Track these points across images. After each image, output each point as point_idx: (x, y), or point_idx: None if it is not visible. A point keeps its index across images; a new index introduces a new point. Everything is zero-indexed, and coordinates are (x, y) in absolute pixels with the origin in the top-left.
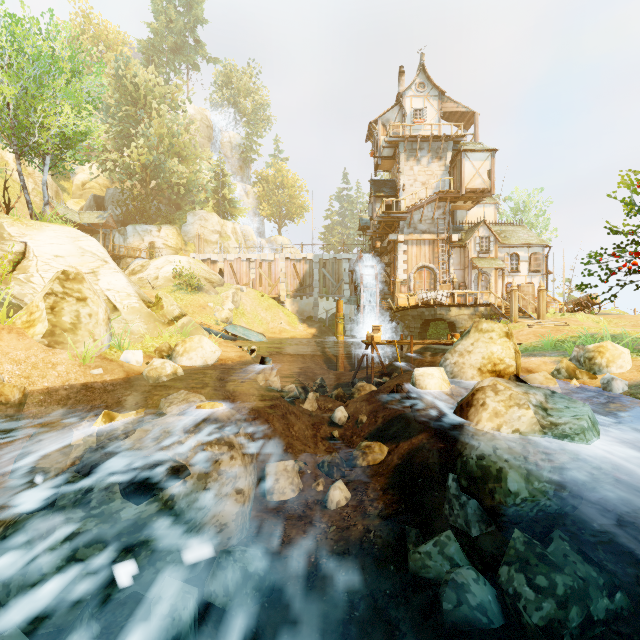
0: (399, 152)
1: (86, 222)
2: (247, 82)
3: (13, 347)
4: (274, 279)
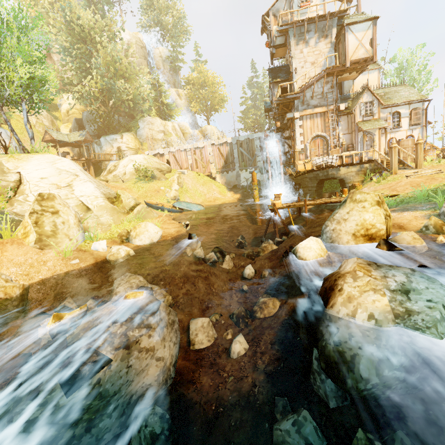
0: (289, 38)
1: (73, 140)
2: (165, 1)
3: (15, 254)
4: (205, 161)
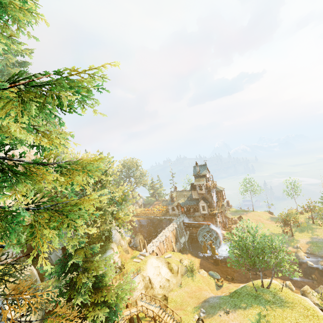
0: (211, 192)
1: None
2: None
3: None
4: (170, 242)
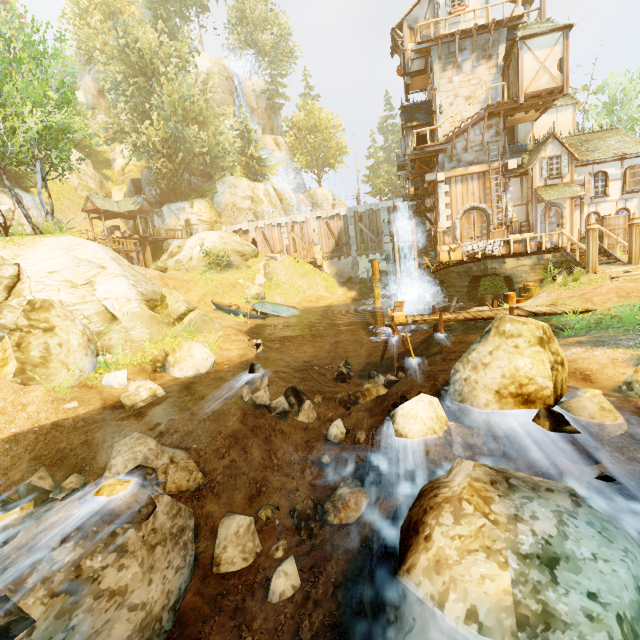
0: (432, 62)
1: (124, 210)
2: (261, 12)
3: None
4: (308, 242)
